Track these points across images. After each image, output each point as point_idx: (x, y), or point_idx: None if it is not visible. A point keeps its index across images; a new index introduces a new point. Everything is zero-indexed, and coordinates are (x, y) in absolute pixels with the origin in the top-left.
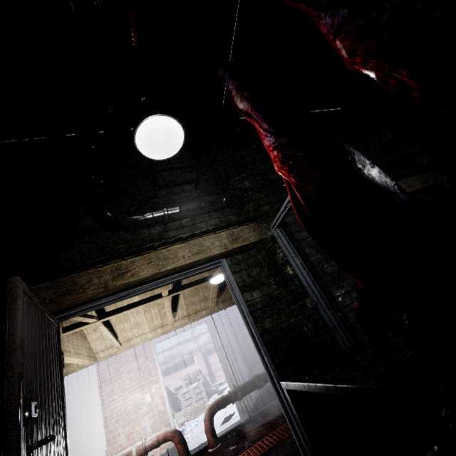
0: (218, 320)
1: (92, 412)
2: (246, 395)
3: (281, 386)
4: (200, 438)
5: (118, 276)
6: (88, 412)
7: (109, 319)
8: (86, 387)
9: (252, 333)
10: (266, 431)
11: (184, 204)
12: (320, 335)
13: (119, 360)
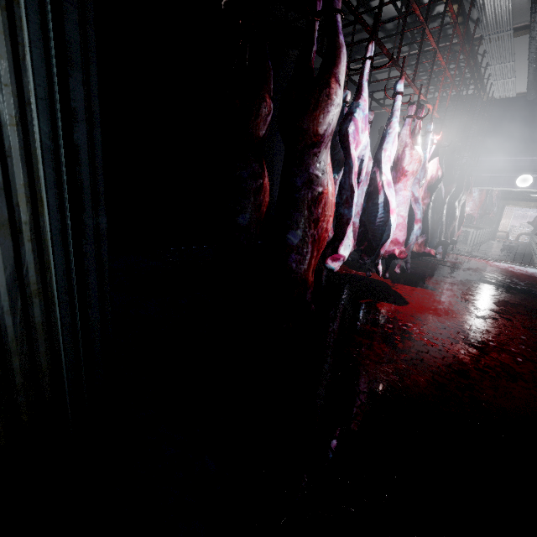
0: None
1: None
2: None
3: None
4: None
5: (516, 204)
6: None
7: None
8: None
9: None
10: None
11: None
12: None
13: None
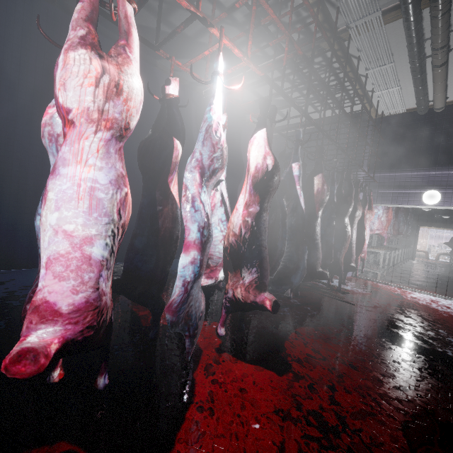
0: None
1: None
2: None
3: None
4: None
5: (430, 225)
6: None
7: None
8: None
9: None
10: None
11: (451, 216)
12: None
13: None
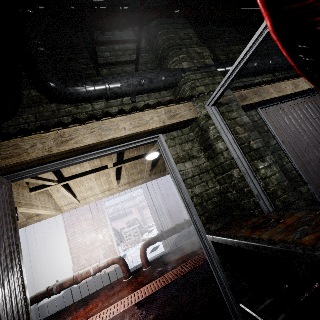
0: (151, 187)
1: (61, 245)
2: (169, 237)
3: (207, 238)
4: (137, 260)
5: (62, 143)
6: (59, 245)
7: (68, 184)
8: (56, 229)
9: (184, 196)
10: (184, 260)
11: (124, 78)
12: (244, 200)
13: (78, 212)
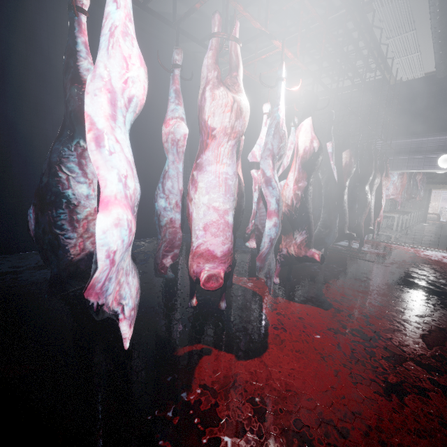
0: None
1: None
2: None
3: None
4: None
5: (443, 187)
6: None
7: None
8: None
9: None
10: None
11: None
12: None
13: None
